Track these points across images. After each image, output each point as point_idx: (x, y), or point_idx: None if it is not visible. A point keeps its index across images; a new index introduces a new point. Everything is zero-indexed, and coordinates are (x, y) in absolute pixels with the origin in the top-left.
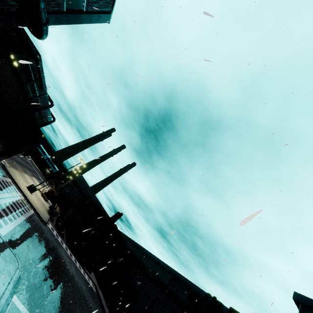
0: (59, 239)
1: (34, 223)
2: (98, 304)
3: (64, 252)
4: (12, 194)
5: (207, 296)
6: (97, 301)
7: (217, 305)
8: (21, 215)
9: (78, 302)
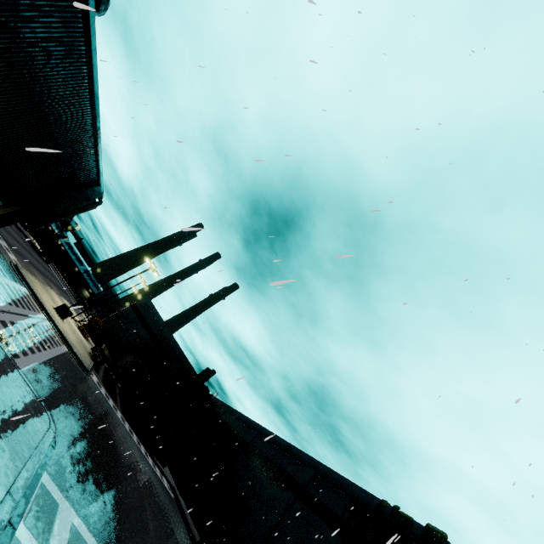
0: (111, 403)
1: (69, 367)
2: (179, 519)
3: (120, 424)
4: (31, 312)
5: (382, 504)
6: (178, 514)
7: (402, 521)
8: (47, 349)
9: (150, 509)
